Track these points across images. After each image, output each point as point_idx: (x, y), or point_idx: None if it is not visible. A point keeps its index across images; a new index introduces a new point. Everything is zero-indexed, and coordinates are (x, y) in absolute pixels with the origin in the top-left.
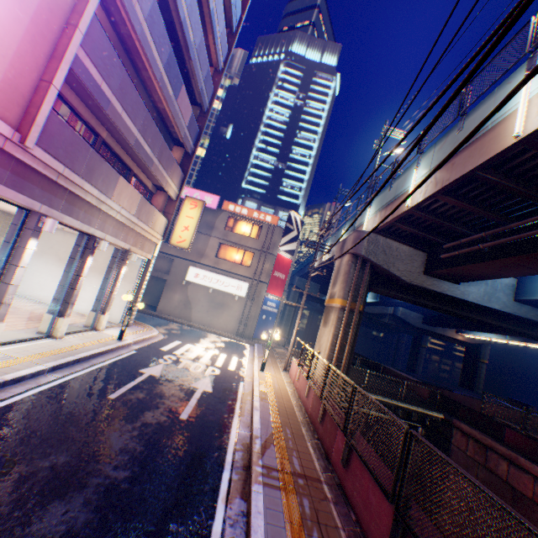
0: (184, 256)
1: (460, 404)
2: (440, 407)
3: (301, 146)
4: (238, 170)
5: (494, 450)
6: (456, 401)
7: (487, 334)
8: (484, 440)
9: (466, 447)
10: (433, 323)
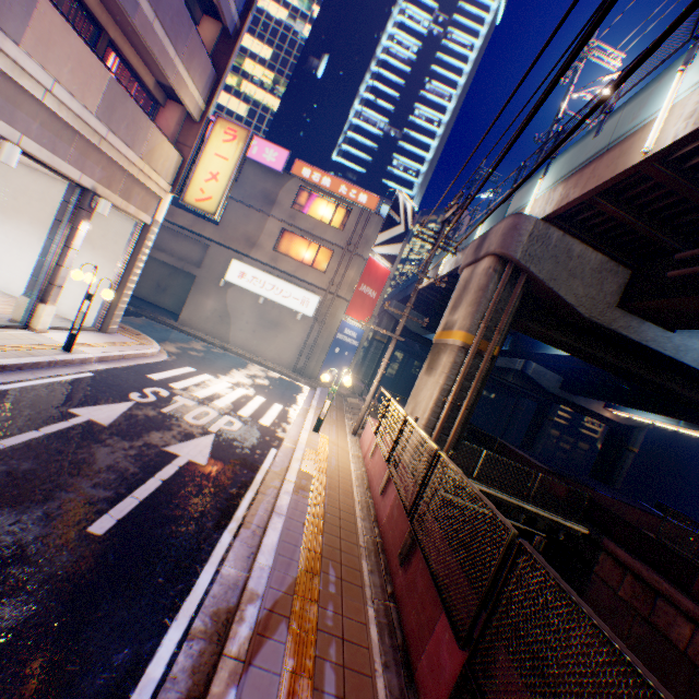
0: (225, 243)
1: (619, 519)
2: (584, 516)
3: (428, 105)
4: (329, 131)
5: (671, 602)
6: (612, 512)
7: (652, 415)
8: (656, 582)
9: (618, 584)
10: (576, 390)
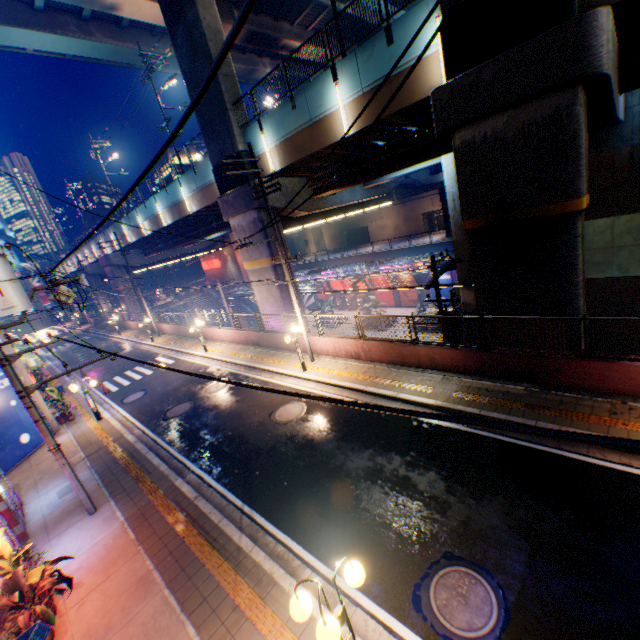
0: None
1: None
2: None
3: None
4: None
5: None
6: None
7: None
8: None
9: None
10: None
